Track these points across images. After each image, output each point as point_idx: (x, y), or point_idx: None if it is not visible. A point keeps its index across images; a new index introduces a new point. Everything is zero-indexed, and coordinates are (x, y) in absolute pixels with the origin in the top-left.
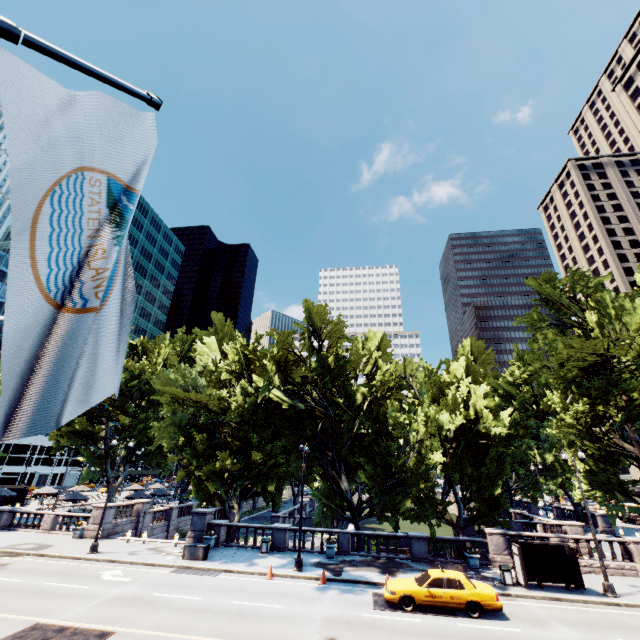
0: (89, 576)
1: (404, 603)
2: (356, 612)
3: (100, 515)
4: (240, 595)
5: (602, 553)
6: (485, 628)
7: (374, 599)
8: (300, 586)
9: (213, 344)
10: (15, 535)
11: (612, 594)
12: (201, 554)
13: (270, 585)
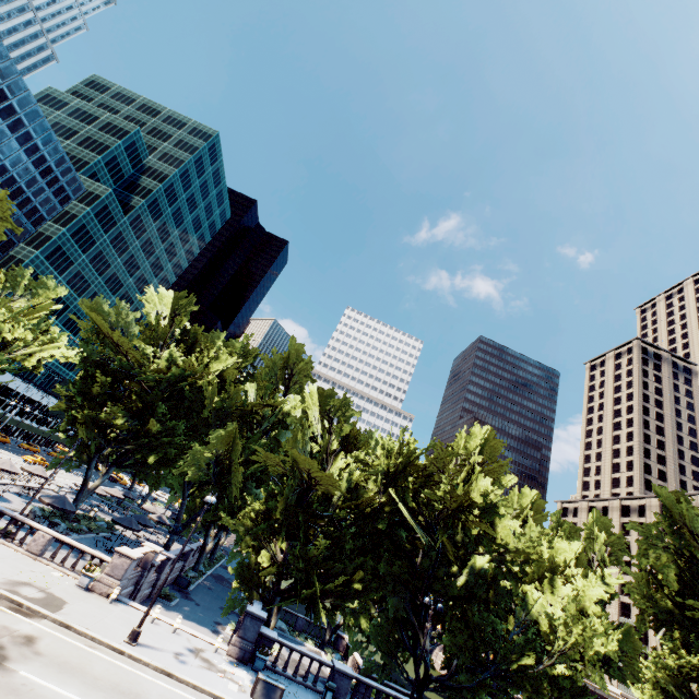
0: None
1: None
2: None
3: (122, 566)
4: None
5: None
6: None
7: None
8: None
9: (316, 396)
10: None
11: None
12: (277, 698)
13: None
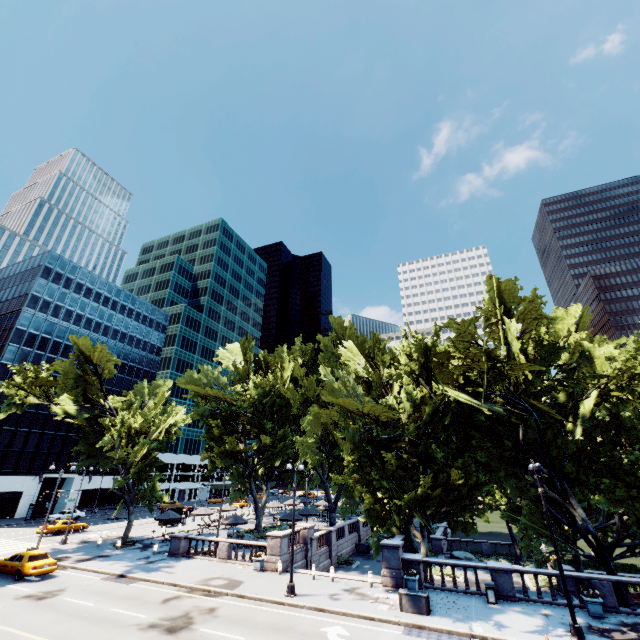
0: (313, 635)
1: None
2: None
3: (276, 545)
4: None
5: None
6: None
7: None
8: None
9: (353, 348)
10: (198, 565)
11: None
12: (424, 606)
13: None
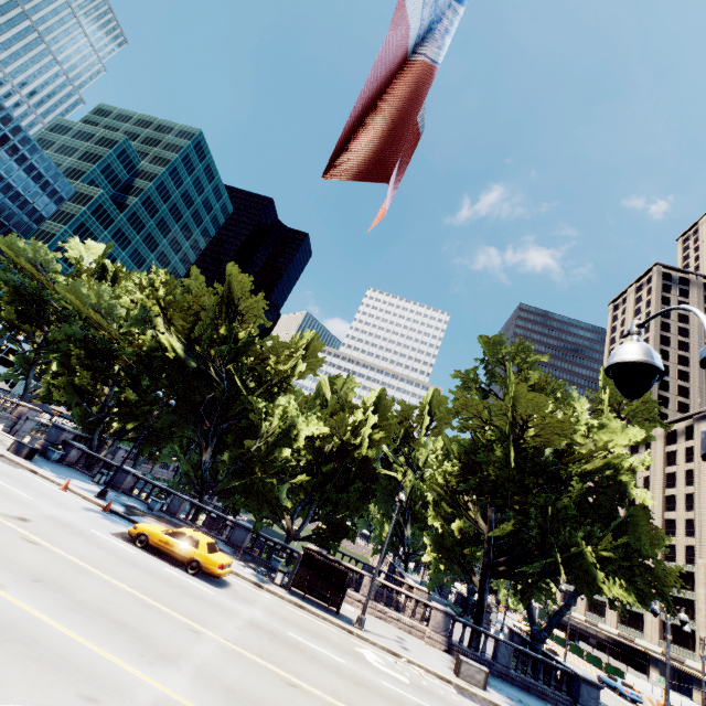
0: None
1: (139, 539)
2: (89, 527)
3: None
4: (9, 480)
5: (404, 607)
6: (184, 579)
7: (126, 532)
8: (79, 503)
9: None
10: None
11: (359, 626)
12: (25, 453)
13: (52, 491)
